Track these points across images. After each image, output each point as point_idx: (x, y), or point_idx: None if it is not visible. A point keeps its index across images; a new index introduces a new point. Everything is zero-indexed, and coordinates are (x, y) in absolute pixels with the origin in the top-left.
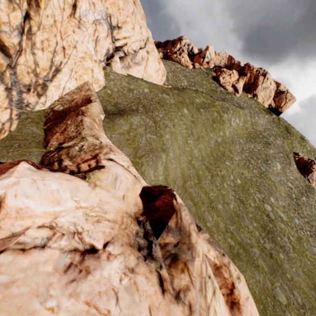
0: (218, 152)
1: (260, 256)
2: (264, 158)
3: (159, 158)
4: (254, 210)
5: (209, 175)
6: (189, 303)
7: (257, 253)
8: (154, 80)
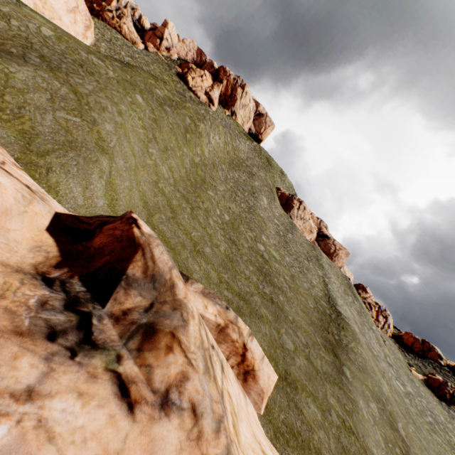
0: (197, 177)
1: (263, 303)
2: (251, 190)
3: (93, 164)
4: (248, 251)
5: (188, 206)
6: (191, 404)
7: (259, 301)
8: (68, 29)
